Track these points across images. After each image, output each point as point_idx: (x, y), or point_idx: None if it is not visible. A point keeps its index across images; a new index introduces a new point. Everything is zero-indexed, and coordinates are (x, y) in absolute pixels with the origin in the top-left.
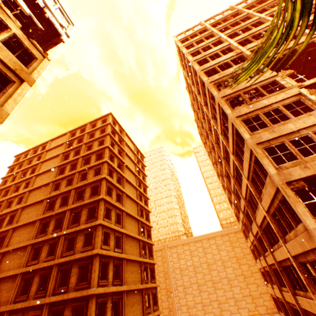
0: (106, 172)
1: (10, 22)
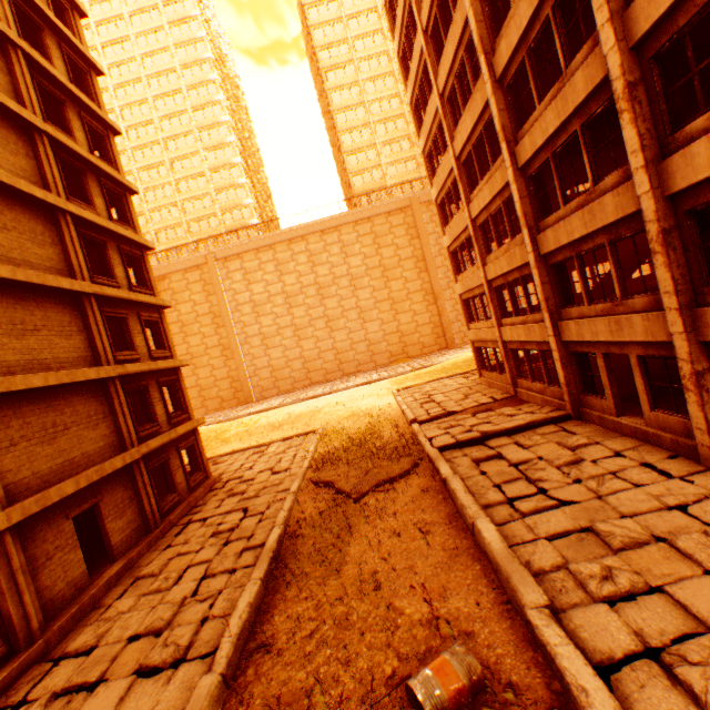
0: None
1: None
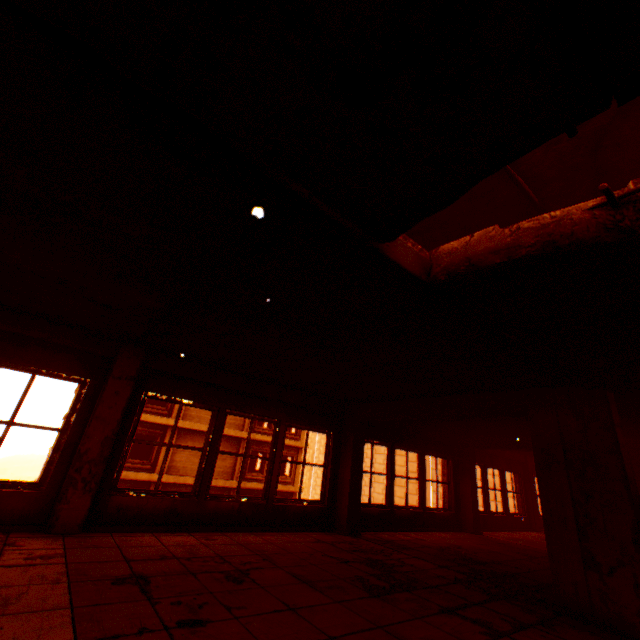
0: None
1: None
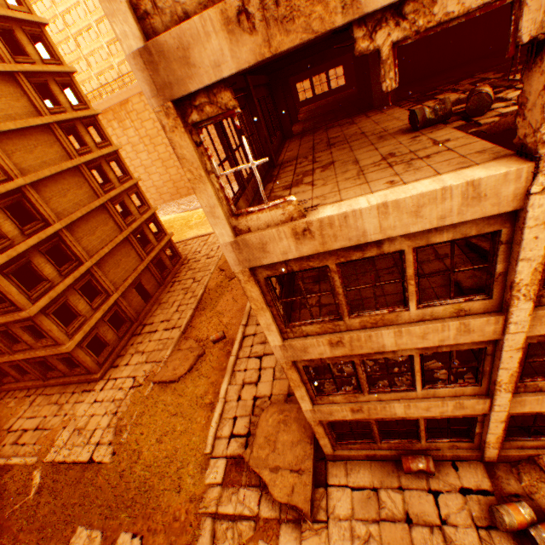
0: None
1: None
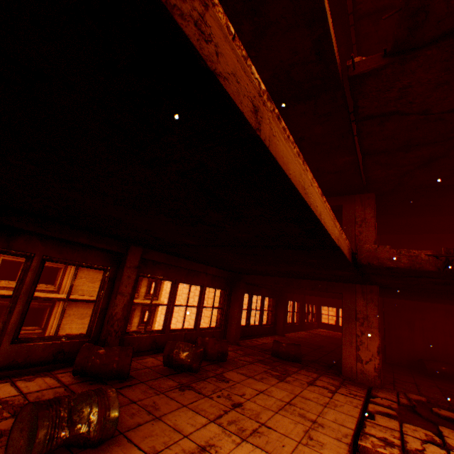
0: None
1: None
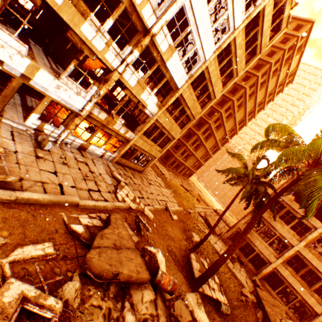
0: (250, 84)
1: (288, 8)
